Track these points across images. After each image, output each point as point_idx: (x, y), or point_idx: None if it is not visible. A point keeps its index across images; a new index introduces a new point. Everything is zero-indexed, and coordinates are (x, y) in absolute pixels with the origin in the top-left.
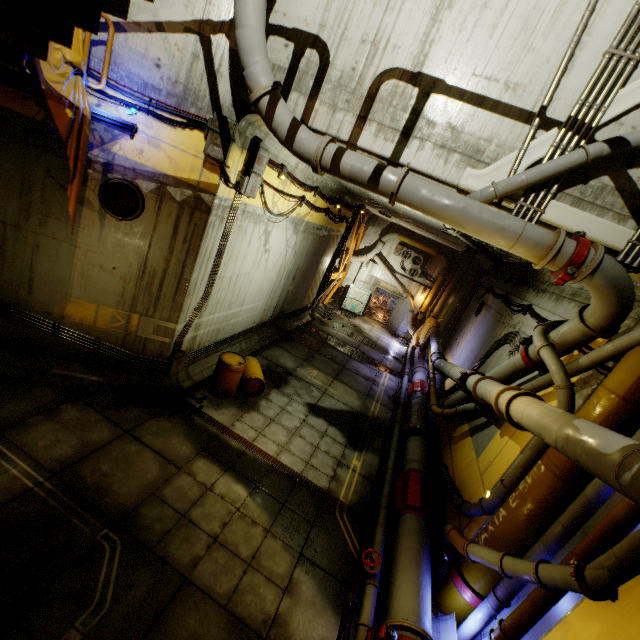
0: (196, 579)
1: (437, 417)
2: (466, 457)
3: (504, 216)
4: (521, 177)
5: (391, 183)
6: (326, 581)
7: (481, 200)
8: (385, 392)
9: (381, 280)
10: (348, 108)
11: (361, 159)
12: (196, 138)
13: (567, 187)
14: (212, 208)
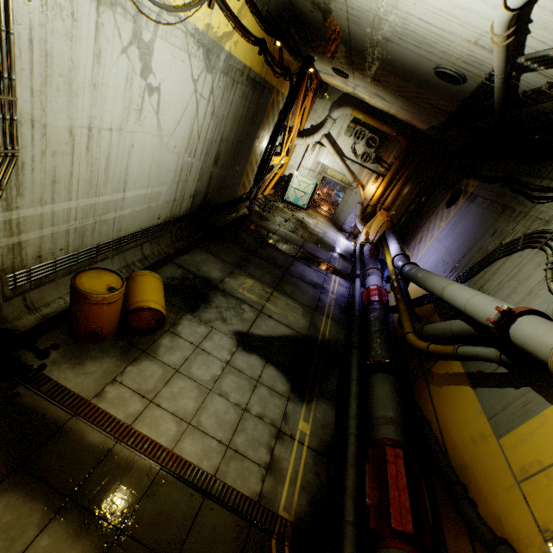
0: None
1: (398, 332)
2: (468, 422)
3: None
4: None
5: None
6: None
7: None
8: (336, 302)
9: (328, 167)
10: None
11: None
12: None
13: None
14: None
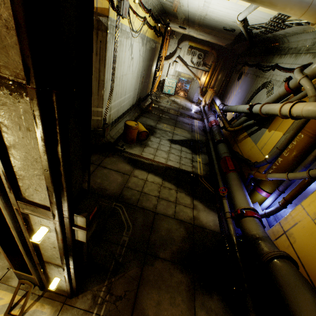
0: (159, 212)
1: (225, 135)
2: (249, 146)
3: None
4: None
5: None
6: (206, 202)
7: None
8: (198, 129)
9: (181, 72)
10: None
11: None
12: None
13: None
14: (108, 27)
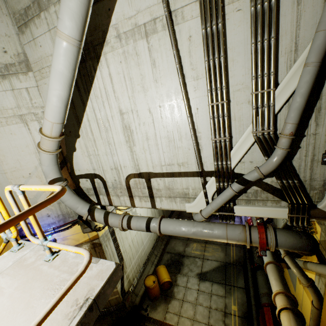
0: None
1: None
2: (290, 286)
3: (214, 231)
4: (210, 209)
5: (156, 231)
6: None
7: (200, 221)
8: None
9: None
10: (123, 194)
11: (138, 223)
12: (78, 226)
13: (238, 196)
14: (101, 242)
